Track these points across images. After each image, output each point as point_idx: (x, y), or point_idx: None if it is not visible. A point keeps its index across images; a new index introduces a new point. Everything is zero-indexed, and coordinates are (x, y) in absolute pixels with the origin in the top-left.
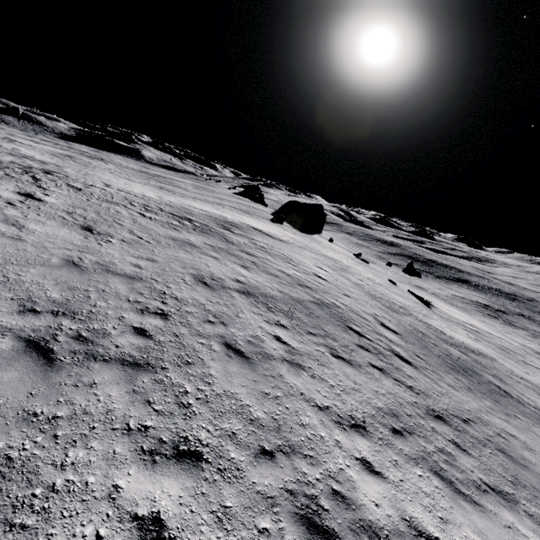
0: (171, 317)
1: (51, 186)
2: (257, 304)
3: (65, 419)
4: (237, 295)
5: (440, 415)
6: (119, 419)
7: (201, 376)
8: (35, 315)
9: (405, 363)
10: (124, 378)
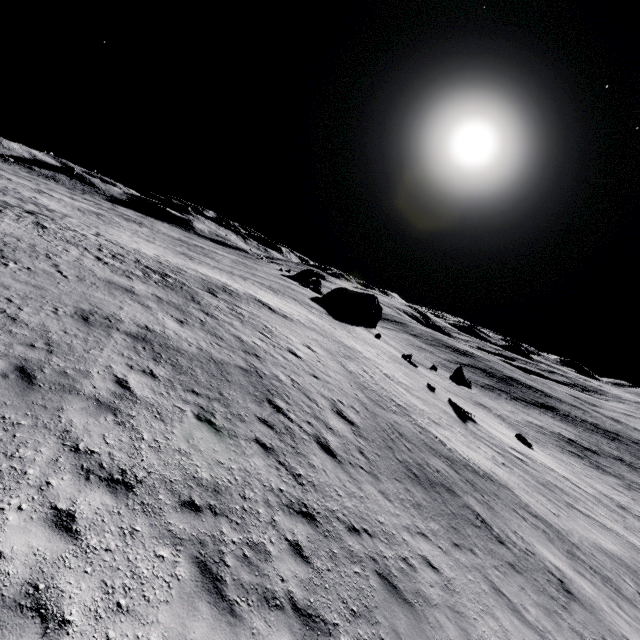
0: None
1: (6, 218)
2: (143, 350)
3: None
4: (120, 336)
5: (310, 513)
6: None
7: None
8: None
9: (324, 452)
10: None
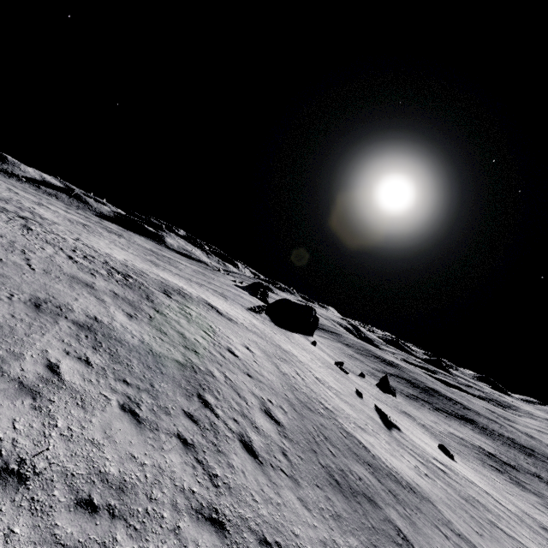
0: None
1: None
2: (85, 338)
3: None
4: (66, 324)
5: (220, 519)
6: None
7: None
8: None
9: (246, 452)
10: None
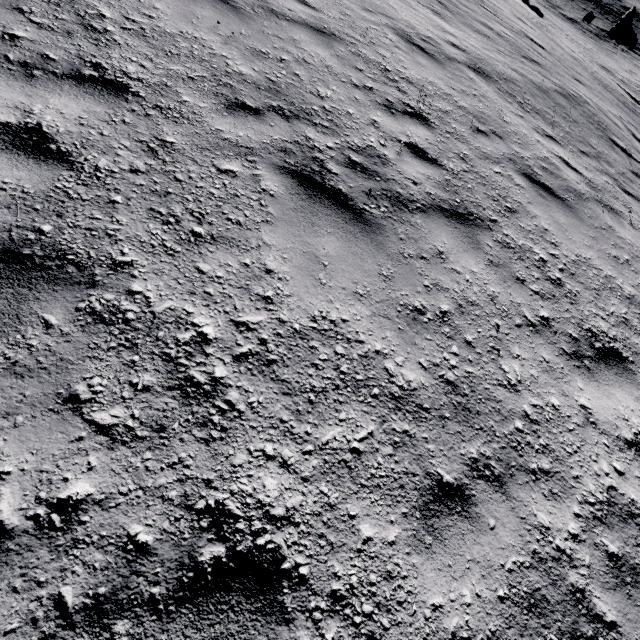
0: (431, 122)
1: None
2: (504, 95)
3: (456, 316)
4: (475, 77)
5: None
6: (511, 310)
7: (538, 233)
8: (256, 118)
9: None
10: (465, 241)
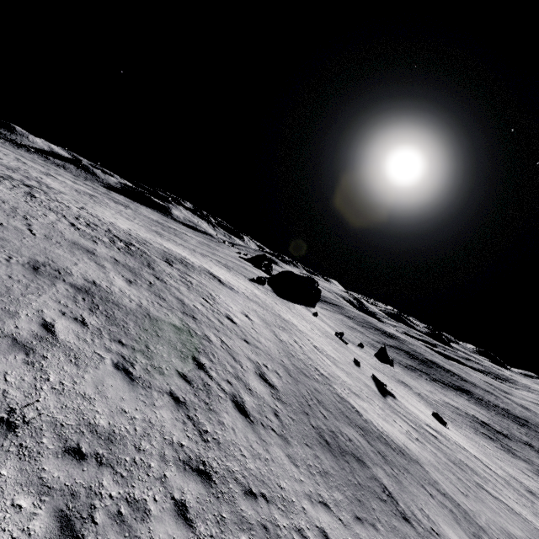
0: None
1: (1, 186)
2: (82, 300)
3: None
4: (63, 286)
5: (207, 471)
6: None
7: None
8: None
9: (238, 411)
10: None
